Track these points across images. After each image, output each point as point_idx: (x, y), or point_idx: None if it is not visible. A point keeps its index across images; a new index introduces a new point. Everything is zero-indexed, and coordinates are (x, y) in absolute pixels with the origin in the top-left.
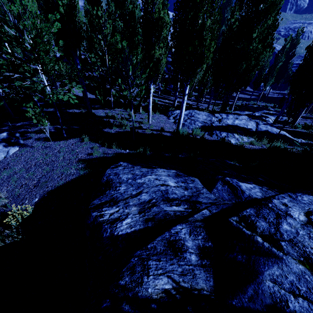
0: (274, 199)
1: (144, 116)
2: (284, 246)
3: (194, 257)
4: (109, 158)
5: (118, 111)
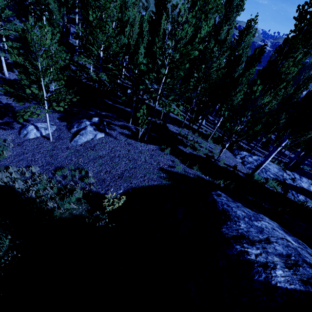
0: None
1: (212, 145)
2: None
3: None
4: (190, 178)
5: (186, 131)
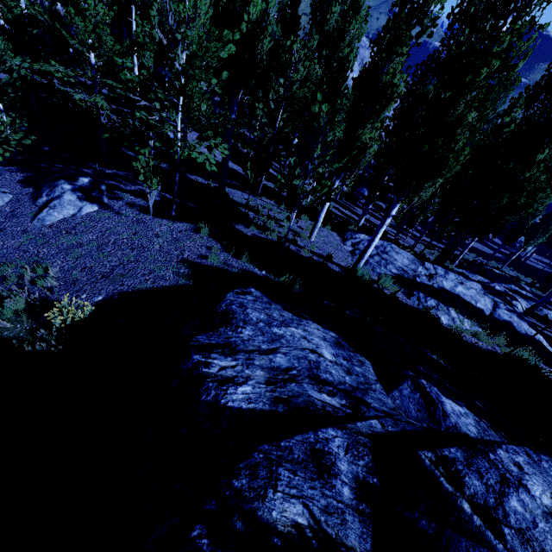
0: (499, 449)
1: (305, 224)
2: (509, 536)
3: (347, 492)
4: (231, 273)
5: (265, 202)
